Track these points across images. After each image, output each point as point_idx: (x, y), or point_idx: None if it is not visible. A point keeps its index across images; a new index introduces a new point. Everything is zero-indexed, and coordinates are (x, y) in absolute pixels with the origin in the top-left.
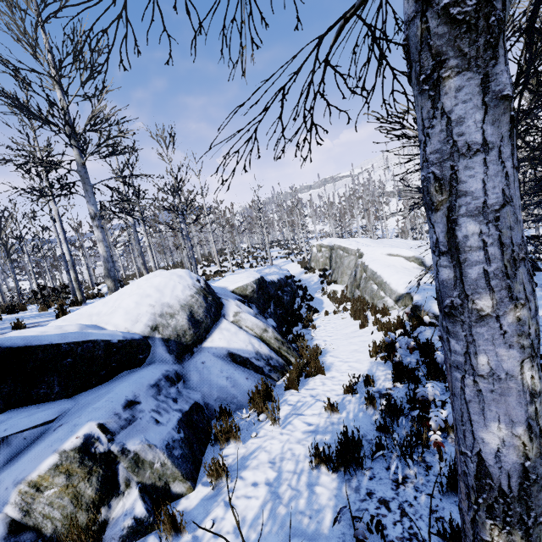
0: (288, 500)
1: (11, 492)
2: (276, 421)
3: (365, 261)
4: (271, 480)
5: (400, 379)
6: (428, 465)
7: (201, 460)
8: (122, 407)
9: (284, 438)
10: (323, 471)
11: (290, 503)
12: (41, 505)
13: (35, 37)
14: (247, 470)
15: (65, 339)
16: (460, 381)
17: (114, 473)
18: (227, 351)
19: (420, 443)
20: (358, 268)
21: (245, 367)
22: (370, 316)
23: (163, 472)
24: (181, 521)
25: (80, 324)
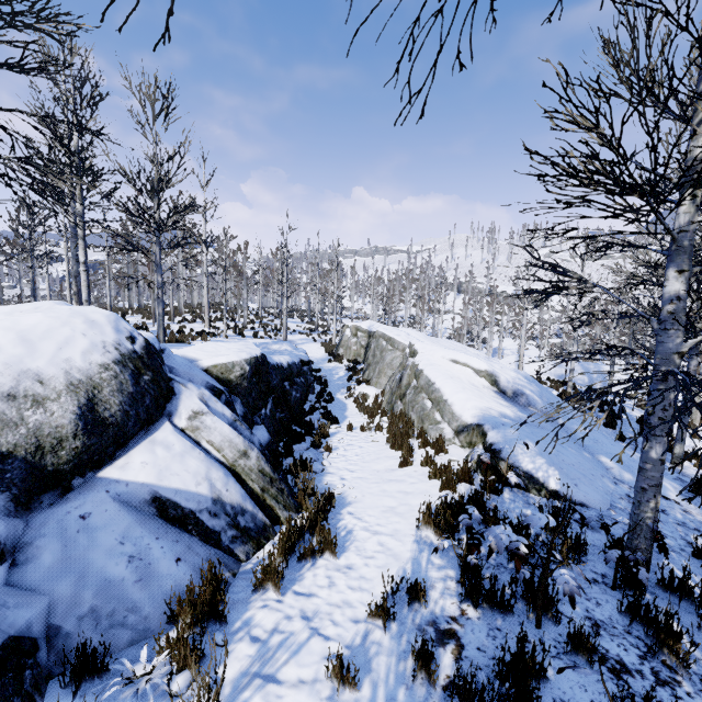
0: None
1: None
2: None
3: (419, 363)
4: None
5: (475, 602)
6: None
7: None
8: None
9: None
10: None
11: None
12: None
13: None
14: None
15: None
16: None
17: None
18: (152, 492)
19: None
20: (407, 371)
21: (182, 530)
22: (416, 447)
23: None
24: None
25: None
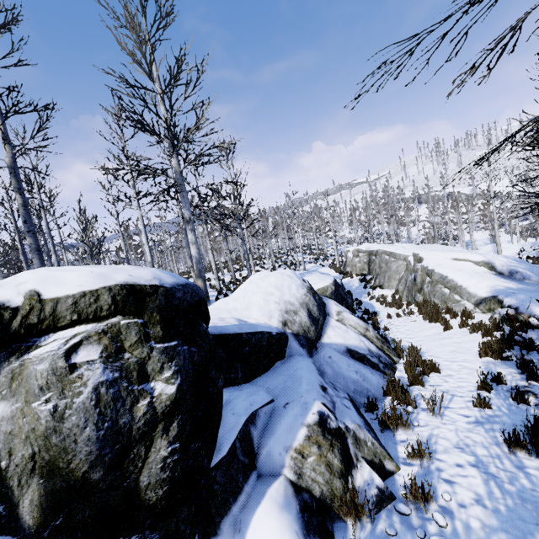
0: (508, 480)
1: (284, 457)
2: (434, 412)
3: (428, 265)
4: (473, 462)
5: (535, 377)
6: None
7: (382, 444)
8: (322, 391)
9: (450, 427)
10: (520, 456)
11: (512, 482)
12: (308, 470)
13: (153, 59)
14: (439, 453)
15: (242, 329)
16: None
17: (347, 447)
18: (345, 347)
19: None
20: (418, 273)
21: (362, 363)
22: (448, 319)
23: (375, 450)
24: (428, 491)
25: (234, 318)
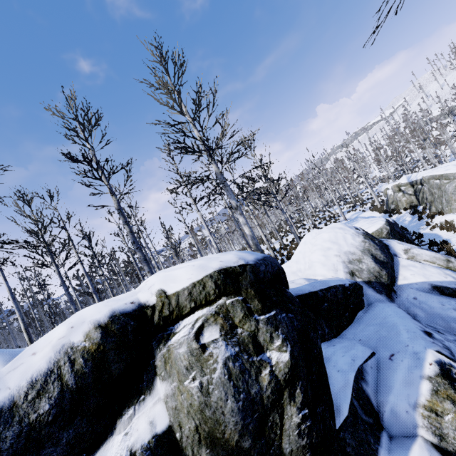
0: None
1: (413, 415)
2: None
3: None
4: None
5: None
6: None
7: None
8: (427, 337)
9: None
10: None
11: None
12: (449, 430)
13: (181, 100)
14: None
15: (315, 287)
16: None
17: None
18: (429, 284)
19: None
20: None
21: None
22: None
23: None
24: None
25: (302, 278)
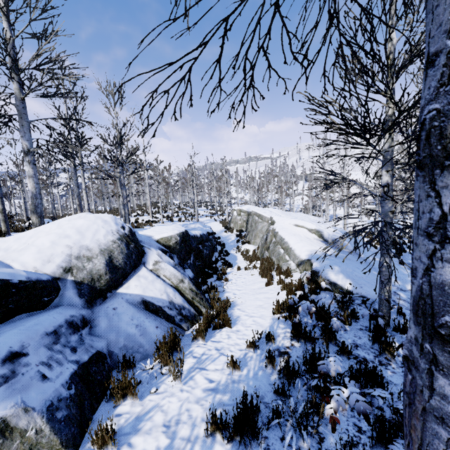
0: None
1: None
2: (178, 376)
3: (276, 228)
4: (162, 449)
5: (297, 339)
6: (320, 436)
7: (91, 419)
8: (0, 361)
9: (183, 395)
10: (217, 439)
11: None
12: None
13: None
14: (138, 435)
15: None
16: (444, 443)
17: None
18: (141, 298)
19: (314, 410)
20: (269, 233)
21: (157, 316)
22: (275, 275)
23: (37, 440)
24: None
25: None
